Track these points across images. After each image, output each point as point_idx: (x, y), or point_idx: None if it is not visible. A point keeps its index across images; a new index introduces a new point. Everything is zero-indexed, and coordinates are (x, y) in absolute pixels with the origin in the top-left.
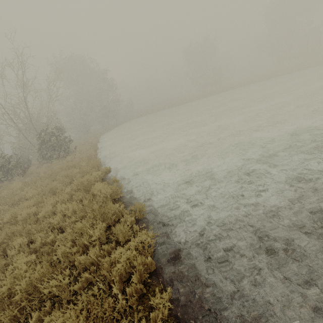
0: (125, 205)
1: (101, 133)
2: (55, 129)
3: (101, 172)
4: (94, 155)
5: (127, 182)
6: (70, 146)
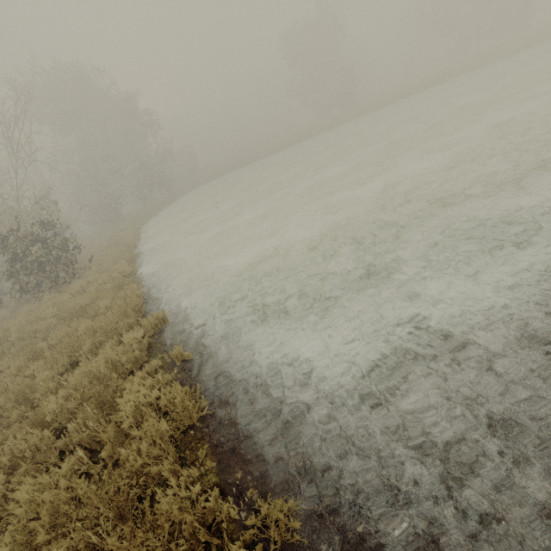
0: (220, 459)
1: (142, 220)
2: (36, 226)
3: (143, 331)
4: (130, 273)
5: (211, 357)
6: (83, 254)
